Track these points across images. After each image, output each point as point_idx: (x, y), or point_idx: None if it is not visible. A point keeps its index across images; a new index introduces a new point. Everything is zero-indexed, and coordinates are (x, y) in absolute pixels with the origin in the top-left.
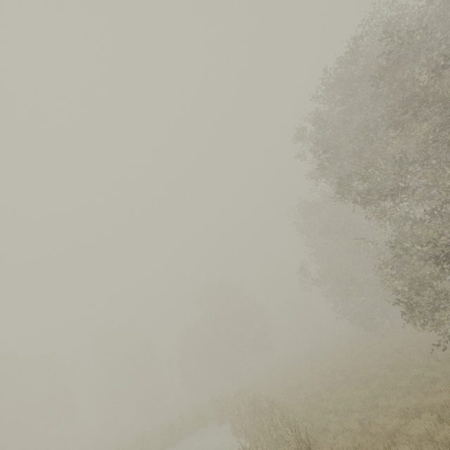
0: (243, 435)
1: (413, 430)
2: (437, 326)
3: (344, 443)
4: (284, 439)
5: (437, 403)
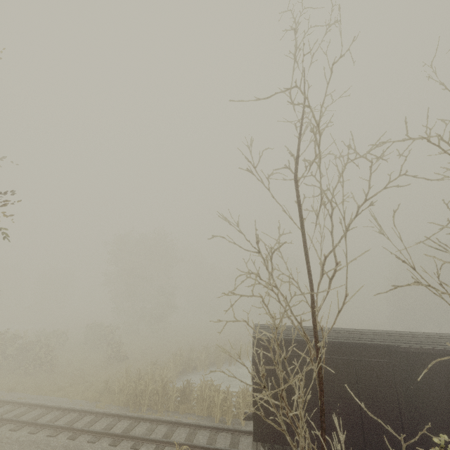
0: None
1: None
2: None
3: None
4: None
5: None
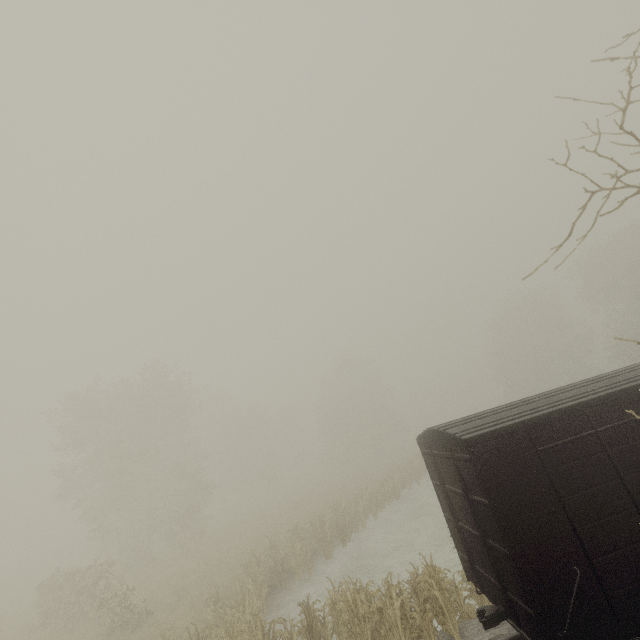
0: None
1: None
2: None
3: None
4: None
5: None
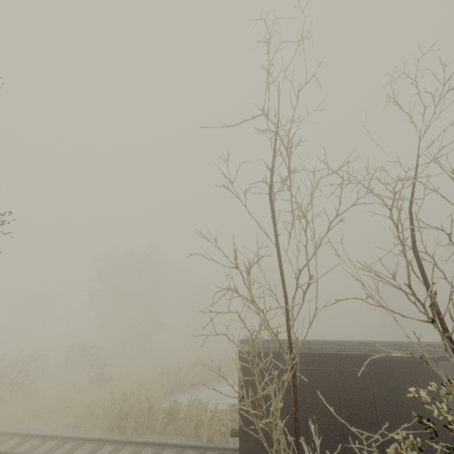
0: None
1: None
2: None
3: None
4: None
5: None
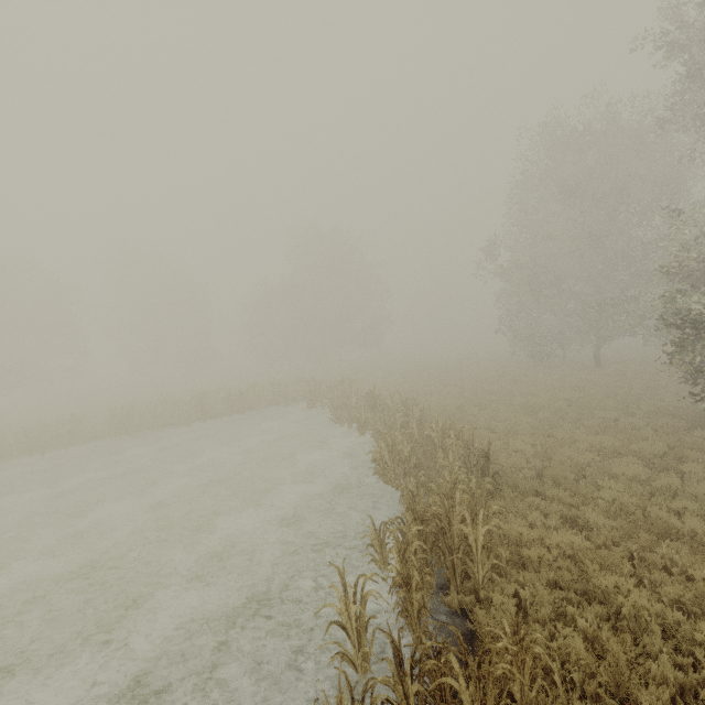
0: (349, 424)
1: (620, 469)
2: (702, 372)
3: (515, 461)
4: (432, 440)
5: (649, 451)
